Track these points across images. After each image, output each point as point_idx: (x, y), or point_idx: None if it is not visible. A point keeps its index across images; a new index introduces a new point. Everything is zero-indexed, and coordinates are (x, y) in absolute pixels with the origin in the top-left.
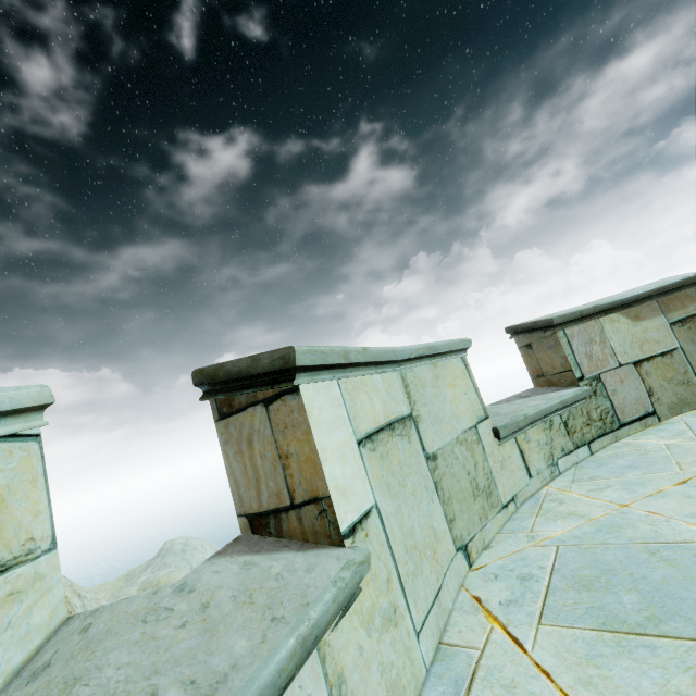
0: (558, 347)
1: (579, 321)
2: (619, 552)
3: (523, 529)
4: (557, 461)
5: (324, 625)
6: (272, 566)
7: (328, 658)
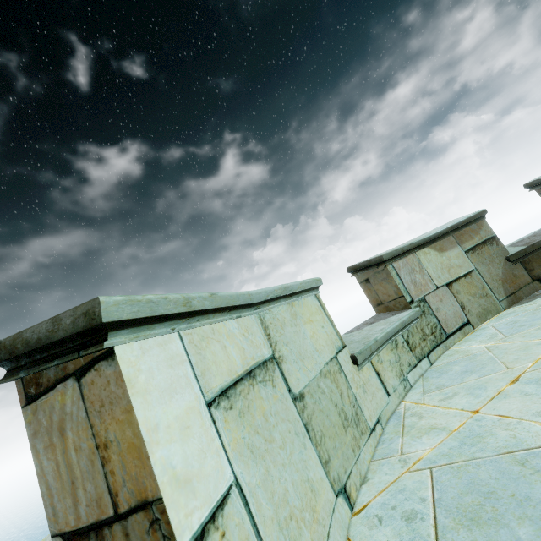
0: (390, 278)
1: (401, 256)
2: (491, 468)
3: (394, 452)
4: (407, 376)
5: None
6: None
7: None
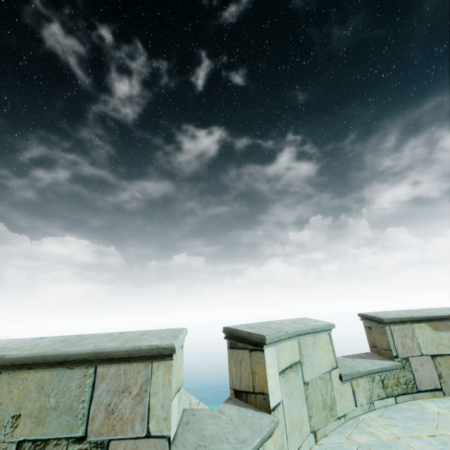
0: (385, 335)
1: (399, 323)
2: None
3: (345, 433)
4: (374, 401)
5: (266, 438)
6: (247, 413)
7: (264, 449)
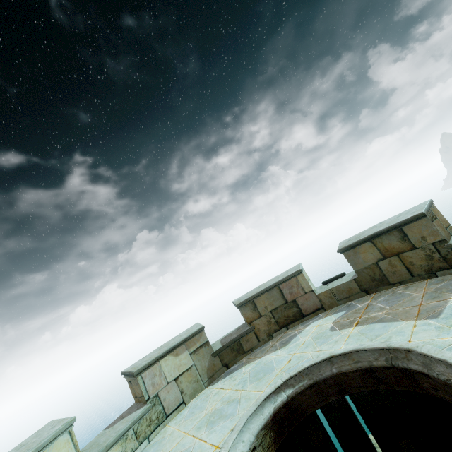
0: (139, 384)
1: (149, 367)
2: None
3: None
4: None
5: None
6: None
7: None
